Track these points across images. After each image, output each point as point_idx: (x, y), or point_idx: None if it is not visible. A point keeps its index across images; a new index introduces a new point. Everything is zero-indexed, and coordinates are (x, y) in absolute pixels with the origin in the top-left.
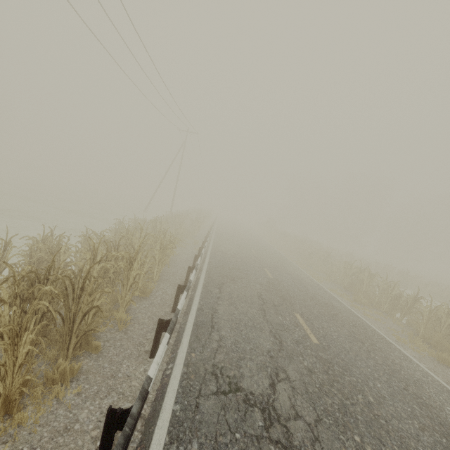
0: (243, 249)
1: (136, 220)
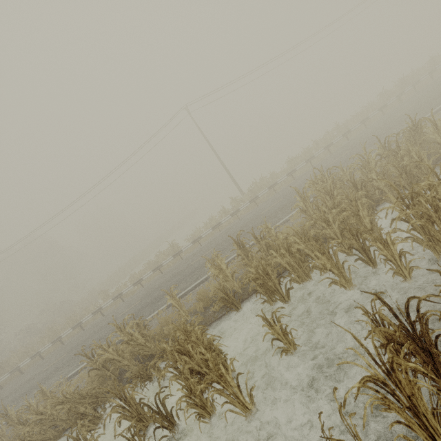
0: (131, 303)
1: (134, 275)
